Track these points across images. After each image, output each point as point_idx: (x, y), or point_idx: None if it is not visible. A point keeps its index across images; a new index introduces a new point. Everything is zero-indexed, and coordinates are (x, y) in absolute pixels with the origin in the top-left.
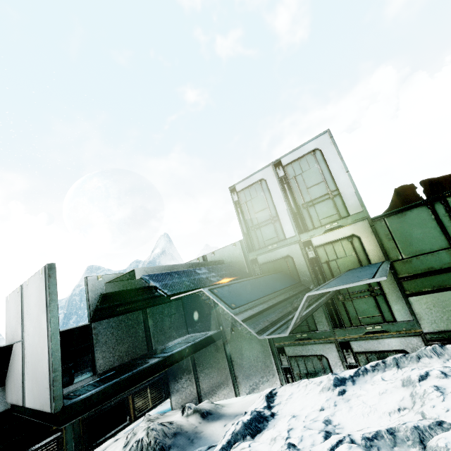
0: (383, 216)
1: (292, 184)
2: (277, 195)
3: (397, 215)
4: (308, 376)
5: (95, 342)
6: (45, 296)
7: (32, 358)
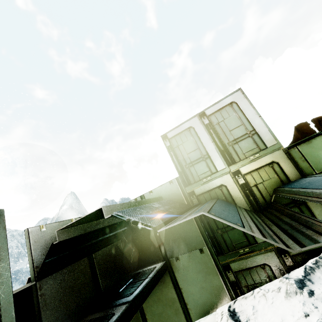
0: (295, 145)
1: (216, 129)
2: (206, 138)
3: (305, 143)
4: (255, 286)
5: (42, 305)
6: None
7: None
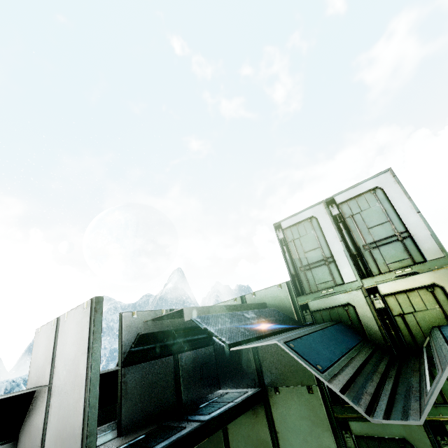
0: None
1: (348, 224)
2: (332, 234)
3: None
4: None
5: (123, 392)
6: (88, 334)
7: (60, 411)
